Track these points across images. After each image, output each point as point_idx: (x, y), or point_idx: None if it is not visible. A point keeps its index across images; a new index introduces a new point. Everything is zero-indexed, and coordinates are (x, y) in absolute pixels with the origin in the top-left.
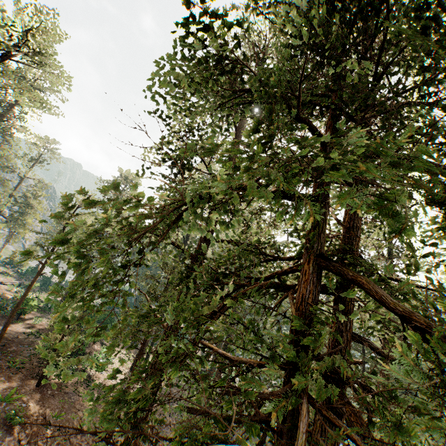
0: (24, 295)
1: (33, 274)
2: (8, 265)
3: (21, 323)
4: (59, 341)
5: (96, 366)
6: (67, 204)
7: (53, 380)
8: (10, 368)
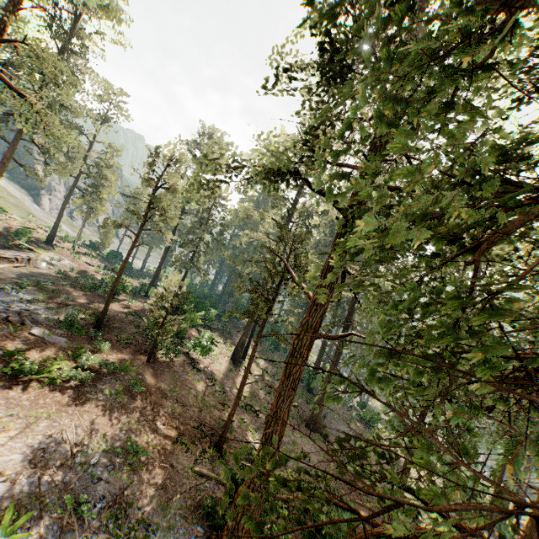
0: (121, 268)
1: (114, 258)
2: (89, 247)
3: (117, 303)
4: (164, 319)
5: (200, 350)
6: None
7: (160, 358)
8: (119, 343)
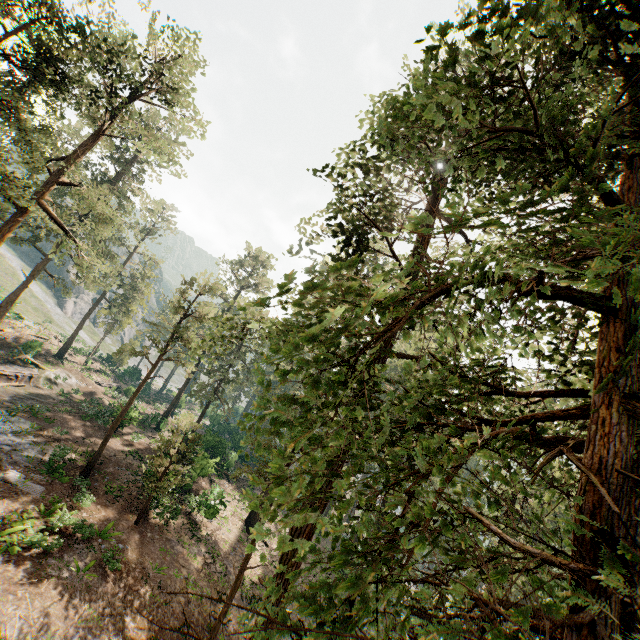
0: (129, 402)
1: (131, 376)
2: (105, 361)
3: (119, 438)
4: (165, 469)
5: (205, 511)
6: (284, 286)
7: (153, 520)
8: (107, 495)
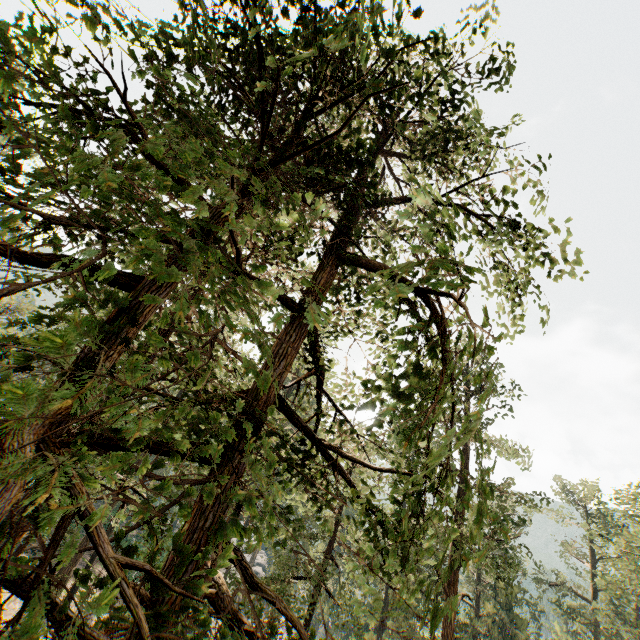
0: None
1: None
2: None
3: None
4: None
5: None
6: None
7: None
8: None
